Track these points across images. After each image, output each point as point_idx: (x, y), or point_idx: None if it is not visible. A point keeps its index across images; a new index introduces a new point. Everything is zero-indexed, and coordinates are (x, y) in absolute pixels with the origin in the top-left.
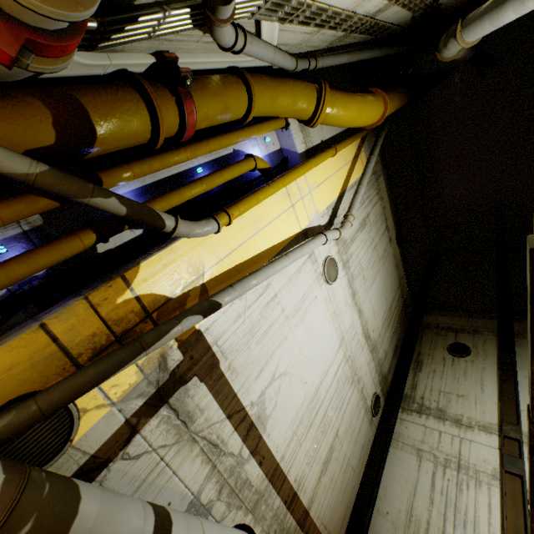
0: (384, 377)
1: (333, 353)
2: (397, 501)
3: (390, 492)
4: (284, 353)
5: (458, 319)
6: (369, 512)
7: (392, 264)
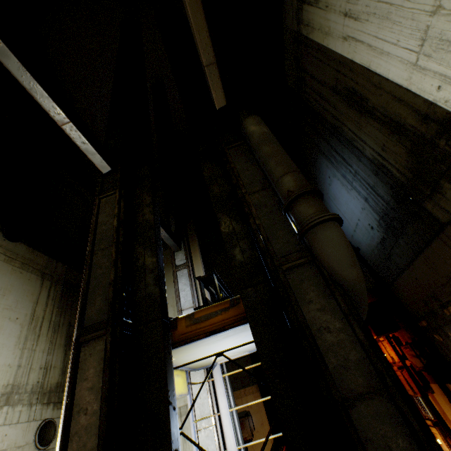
0: (55, 389)
1: None
2: None
3: None
4: None
5: None
6: None
7: (11, 270)
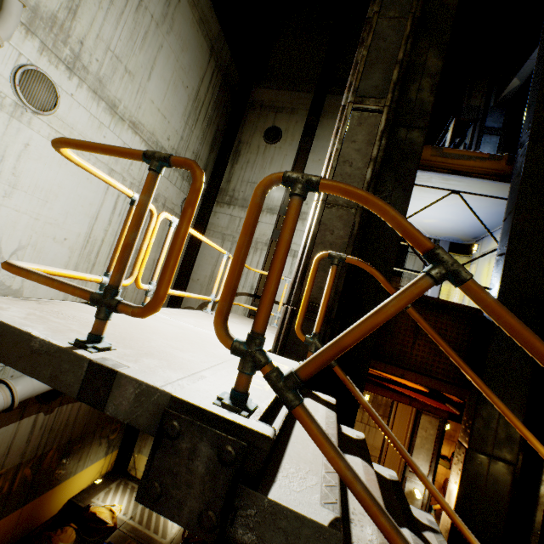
0: None
1: (100, 194)
2: (205, 271)
3: (201, 267)
4: (4, 233)
5: (283, 95)
6: (185, 283)
7: (191, 22)
